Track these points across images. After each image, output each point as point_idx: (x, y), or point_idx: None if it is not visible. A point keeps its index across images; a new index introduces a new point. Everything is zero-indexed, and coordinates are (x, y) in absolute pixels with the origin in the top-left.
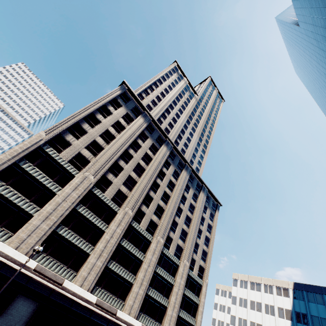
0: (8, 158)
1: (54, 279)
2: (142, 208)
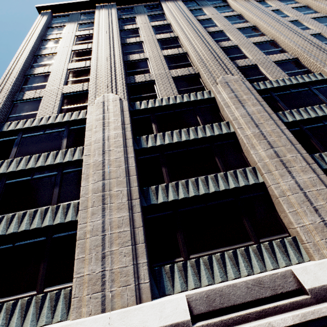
0: None
1: (266, 294)
2: (241, 64)
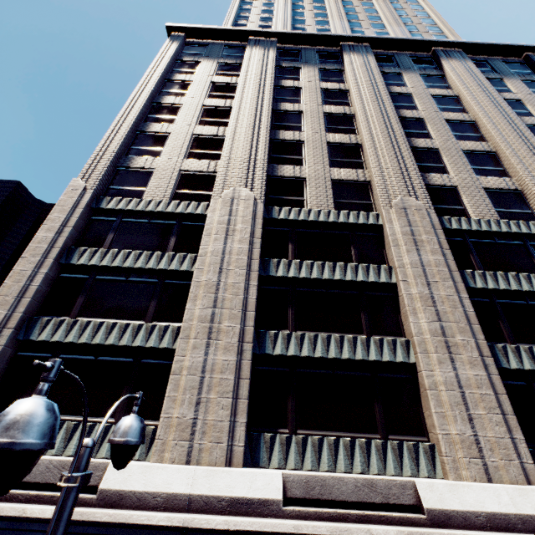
0: (35, 263)
1: (375, 500)
2: (434, 181)
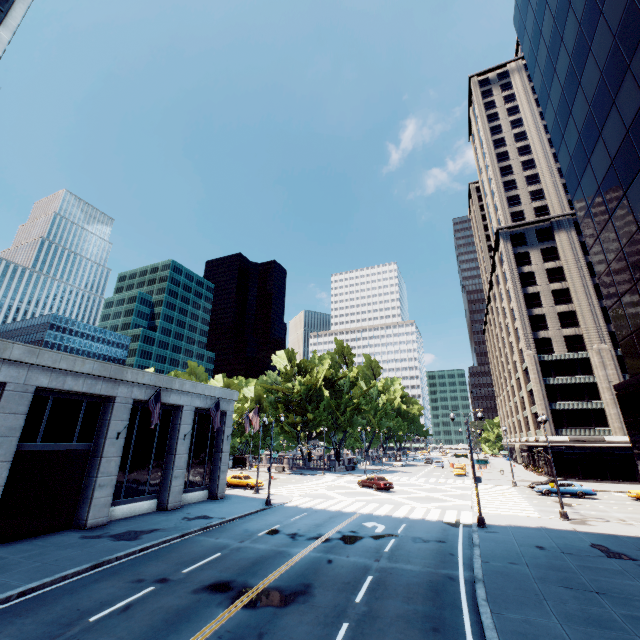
0: (539, 386)
1: None
2: None
